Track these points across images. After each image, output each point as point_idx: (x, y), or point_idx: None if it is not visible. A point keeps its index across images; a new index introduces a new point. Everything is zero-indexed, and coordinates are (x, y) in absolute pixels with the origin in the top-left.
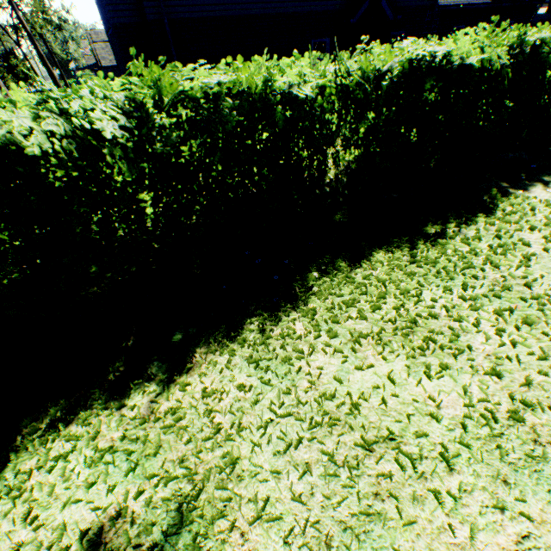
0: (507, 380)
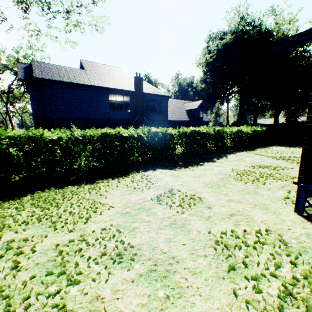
0: (62, 211)
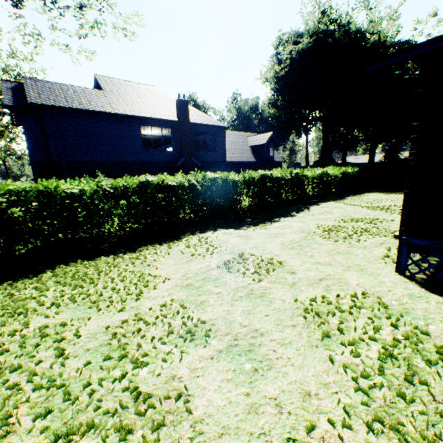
0: (101, 288)
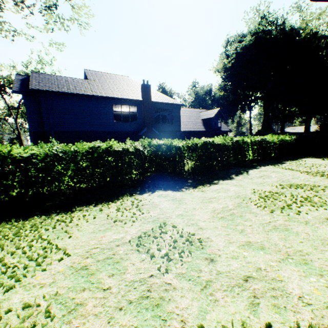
0: None
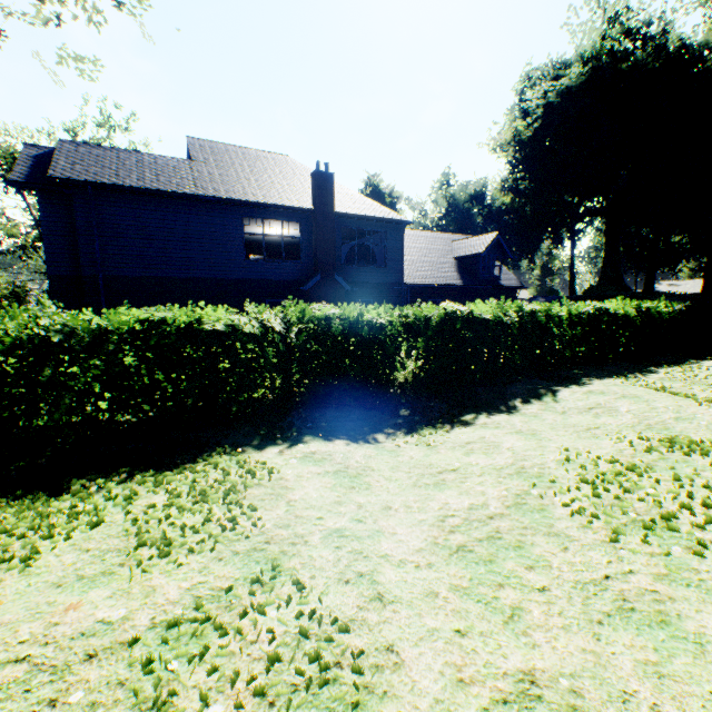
0: None
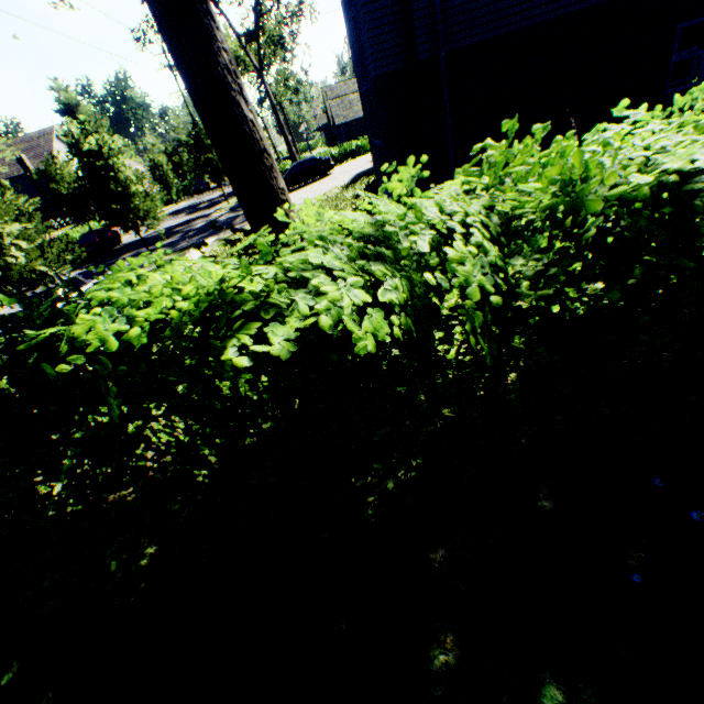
0: None
